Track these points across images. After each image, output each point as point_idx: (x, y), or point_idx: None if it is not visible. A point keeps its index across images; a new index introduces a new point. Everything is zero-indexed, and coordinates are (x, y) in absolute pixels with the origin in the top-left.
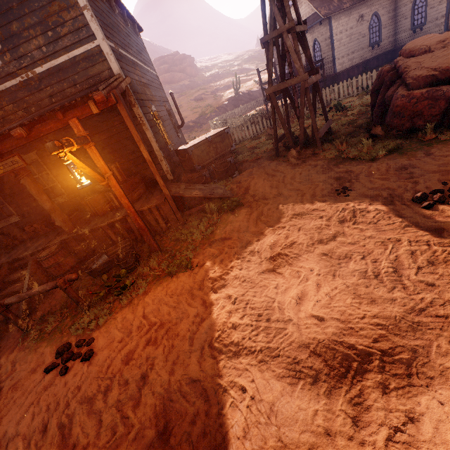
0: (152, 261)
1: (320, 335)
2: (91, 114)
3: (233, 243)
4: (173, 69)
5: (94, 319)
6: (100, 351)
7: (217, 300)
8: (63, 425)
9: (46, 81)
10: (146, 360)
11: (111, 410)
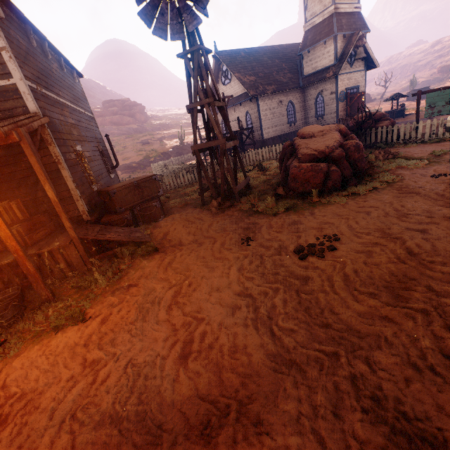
0: (39, 313)
1: (191, 389)
2: None
3: (137, 291)
4: (122, 112)
5: None
6: None
7: (100, 358)
8: None
9: None
10: None
11: None
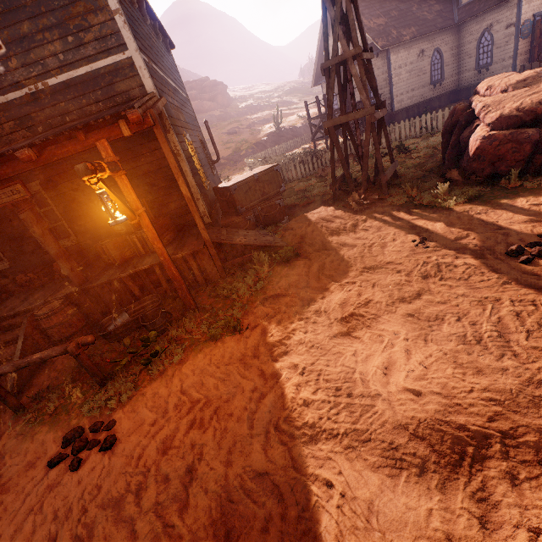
0: (188, 321)
1: (420, 413)
2: (120, 136)
3: (291, 301)
4: (201, 96)
5: (114, 395)
6: (125, 437)
7: (280, 370)
8: (80, 538)
9: (61, 95)
10: (191, 448)
11: (148, 516)
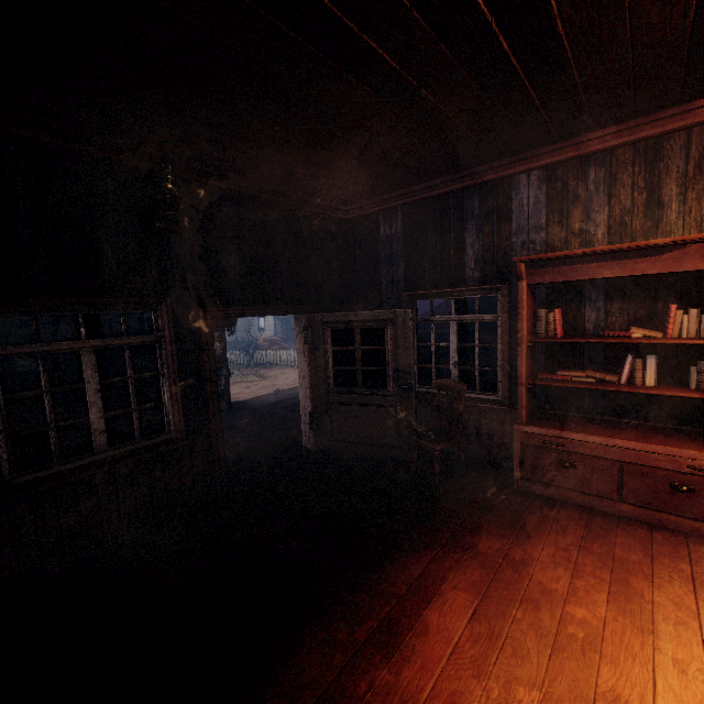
0: None
1: None
2: None
3: None
4: None
5: None
6: None
7: None
8: None
9: None
10: None
11: None
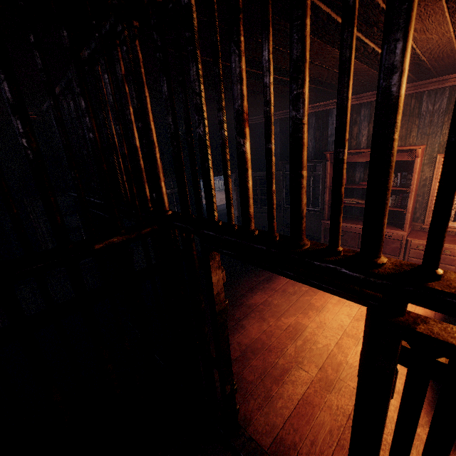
0: None
1: None
2: None
3: None
4: None
5: None
6: None
7: None
8: None
9: None
10: None
11: None
